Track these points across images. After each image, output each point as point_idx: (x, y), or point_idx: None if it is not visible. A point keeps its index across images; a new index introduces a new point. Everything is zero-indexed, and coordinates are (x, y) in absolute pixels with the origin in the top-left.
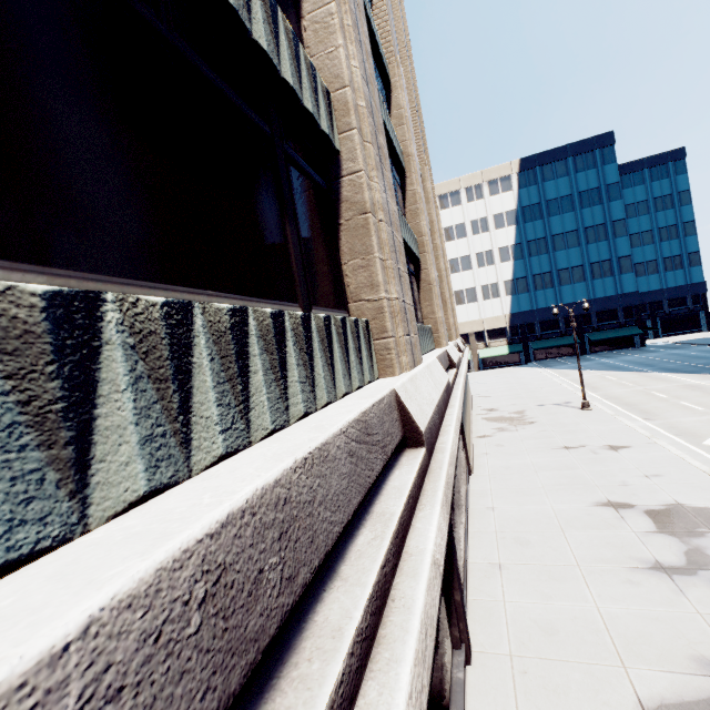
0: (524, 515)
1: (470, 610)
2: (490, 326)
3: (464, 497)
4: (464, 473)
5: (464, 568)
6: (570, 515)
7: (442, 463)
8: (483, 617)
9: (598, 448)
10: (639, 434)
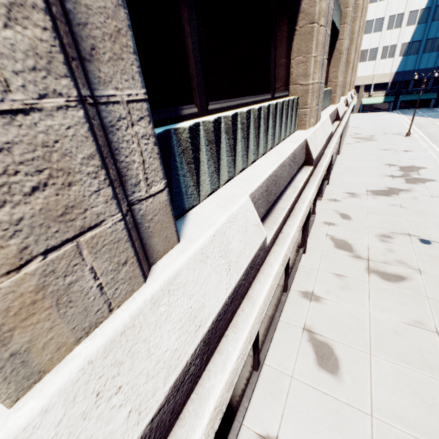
0: (355, 165)
1: (330, 179)
2: (378, 81)
3: (335, 157)
4: (337, 151)
5: (330, 171)
6: (372, 166)
7: (342, 125)
8: (333, 180)
9: (399, 151)
10: (423, 147)
